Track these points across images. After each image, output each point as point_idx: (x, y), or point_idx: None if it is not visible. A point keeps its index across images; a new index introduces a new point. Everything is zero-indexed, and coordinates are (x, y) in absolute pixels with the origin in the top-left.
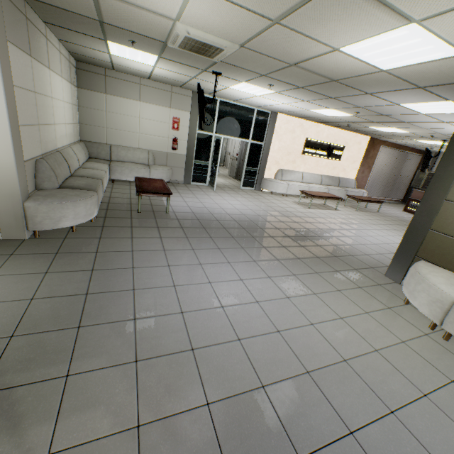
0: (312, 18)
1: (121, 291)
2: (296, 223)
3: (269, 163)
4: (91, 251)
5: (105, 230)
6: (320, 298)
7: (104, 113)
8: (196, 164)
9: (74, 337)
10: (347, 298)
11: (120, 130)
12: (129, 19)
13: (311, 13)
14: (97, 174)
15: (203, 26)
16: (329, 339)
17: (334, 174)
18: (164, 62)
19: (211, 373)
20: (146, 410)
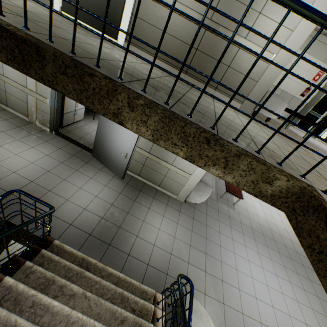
0: None
1: None
2: None
3: None
4: None
5: (280, 130)
6: None
7: None
8: (309, 113)
9: None
10: None
11: None
12: None
13: None
14: None
15: None
16: None
17: None
18: None
19: None
20: None
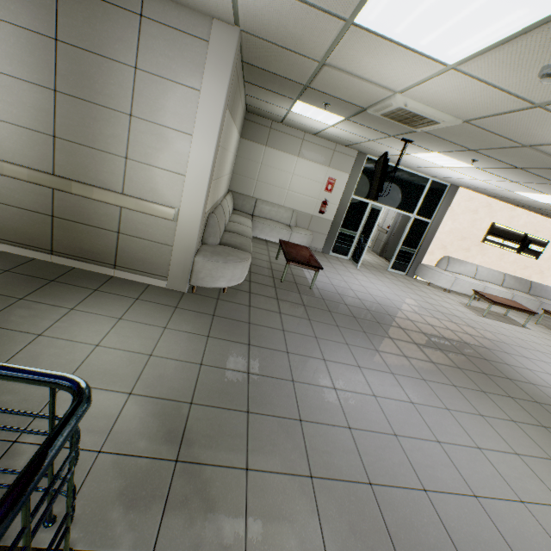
0: None
1: (281, 380)
2: (470, 335)
3: (432, 246)
4: (244, 320)
5: (252, 298)
6: (526, 463)
7: (258, 166)
8: (342, 232)
9: (245, 423)
10: None
11: (270, 184)
12: (340, 87)
13: None
14: (246, 232)
15: (428, 100)
16: None
17: (524, 276)
18: (347, 124)
19: (398, 526)
20: (332, 547)
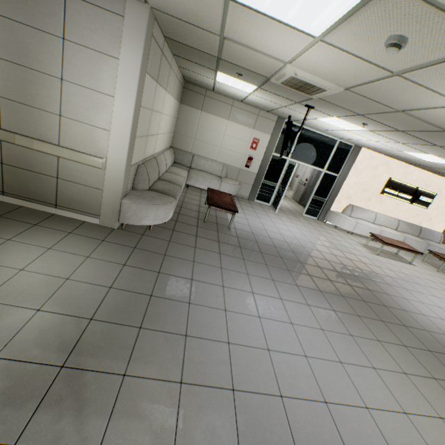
0: (444, 75)
1: (179, 302)
2: (360, 269)
3: (339, 196)
4: (161, 253)
5: (174, 234)
6: (380, 375)
7: (195, 127)
8: (264, 183)
9: (135, 336)
10: (416, 387)
11: (205, 142)
12: (244, 58)
13: (444, 70)
14: (178, 181)
15: (312, 70)
16: (387, 436)
17: (415, 222)
18: (261, 92)
19: (247, 426)
20: (182, 442)
